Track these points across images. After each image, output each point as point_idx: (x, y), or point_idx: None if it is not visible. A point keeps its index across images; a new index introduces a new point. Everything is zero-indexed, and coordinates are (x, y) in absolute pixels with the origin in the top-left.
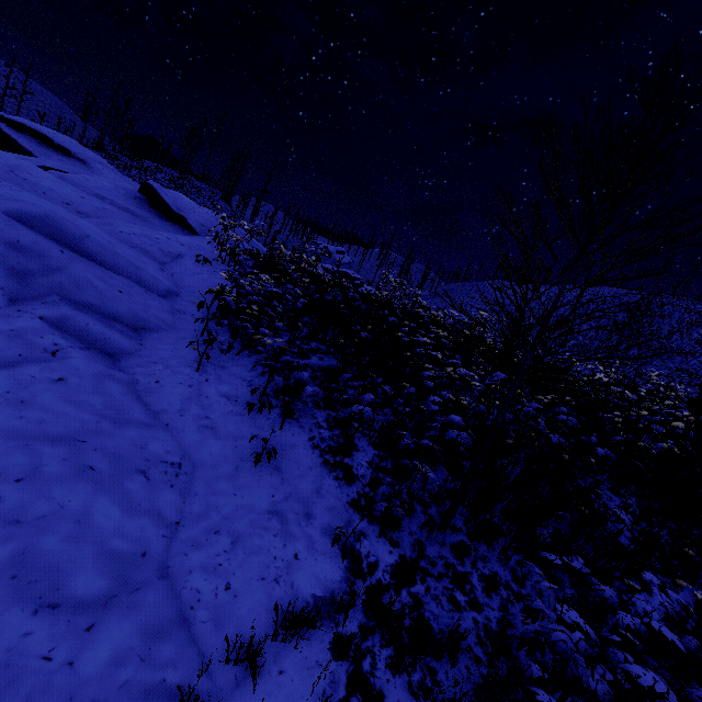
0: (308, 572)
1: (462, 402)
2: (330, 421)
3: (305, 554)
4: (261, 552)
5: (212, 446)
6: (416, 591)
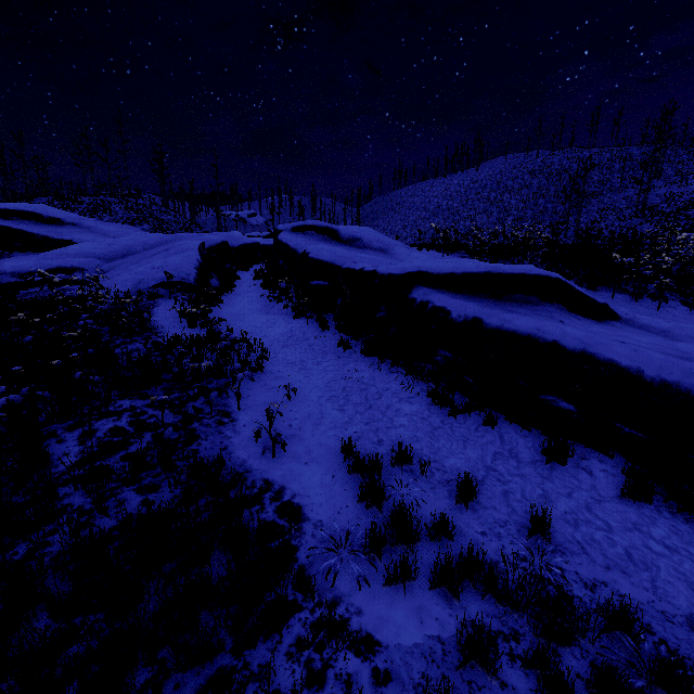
0: None
1: None
2: None
3: None
4: None
5: None
6: None
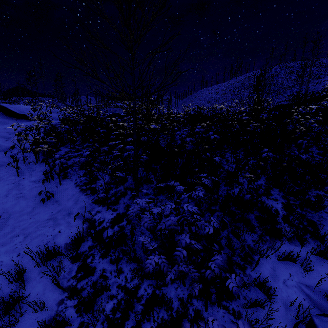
0: (65, 235)
1: (142, 140)
2: (86, 173)
3: (64, 229)
4: (40, 236)
5: (21, 204)
6: (122, 224)
